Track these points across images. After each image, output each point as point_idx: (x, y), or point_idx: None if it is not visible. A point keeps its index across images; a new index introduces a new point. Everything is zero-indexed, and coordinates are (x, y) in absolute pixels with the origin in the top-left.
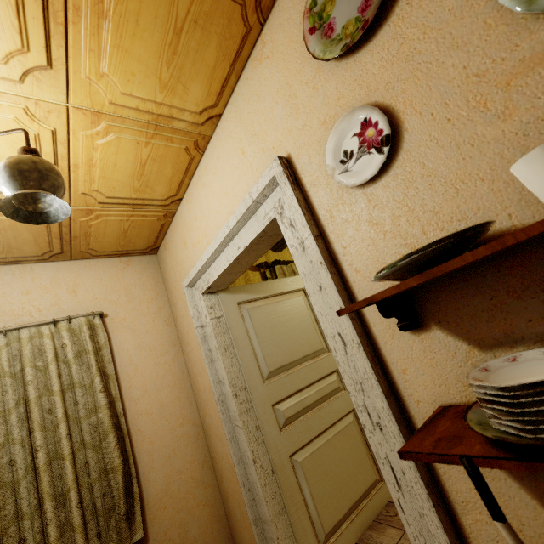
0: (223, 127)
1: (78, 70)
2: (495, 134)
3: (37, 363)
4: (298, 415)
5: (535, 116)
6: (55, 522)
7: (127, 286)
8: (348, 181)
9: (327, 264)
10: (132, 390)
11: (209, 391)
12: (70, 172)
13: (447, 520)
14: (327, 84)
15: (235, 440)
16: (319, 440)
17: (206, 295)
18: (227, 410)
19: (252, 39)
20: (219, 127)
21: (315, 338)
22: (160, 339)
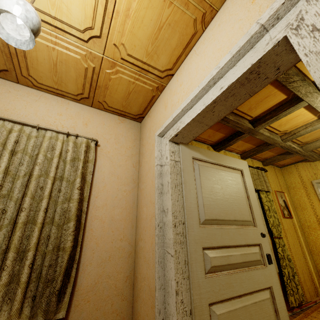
0: None
1: None
2: None
3: (48, 154)
4: (222, 268)
5: None
6: (10, 270)
7: (117, 134)
8: None
9: None
10: (97, 199)
11: (150, 219)
12: (112, 18)
13: None
14: None
15: (162, 265)
16: (237, 302)
17: (171, 142)
18: (162, 236)
19: None
20: None
21: (245, 210)
22: (126, 174)
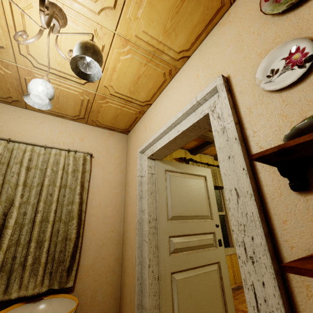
0: (189, 63)
1: (126, 13)
2: None
3: (54, 168)
4: (183, 249)
5: None
6: (33, 255)
7: (108, 146)
8: (270, 87)
9: (240, 140)
10: (93, 201)
11: (133, 216)
12: (103, 71)
13: None
14: (269, 31)
15: (140, 249)
16: (191, 272)
17: (149, 159)
18: (141, 229)
19: (222, 12)
20: (186, 63)
21: (205, 207)
22: (115, 179)
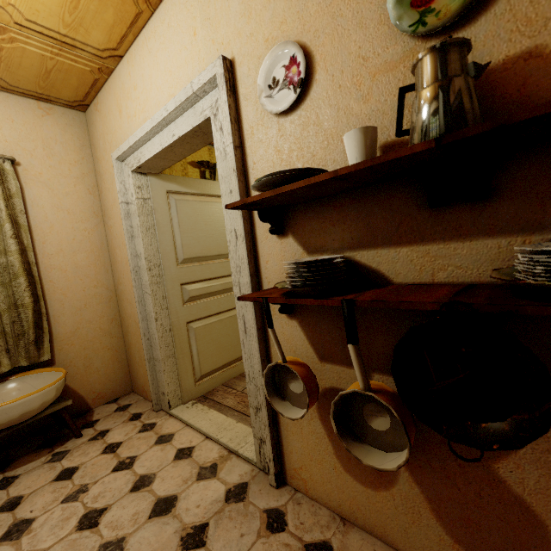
0: None
1: None
2: (357, 111)
3: None
4: (202, 297)
5: (377, 107)
6: None
7: (46, 139)
8: (269, 107)
9: (238, 173)
10: (46, 245)
11: (126, 263)
12: None
13: (264, 348)
14: (278, 2)
15: (143, 303)
16: (214, 318)
17: (136, 174)
18: (140, 279)
19: None
20: None
21: None
22: (80, 206)
